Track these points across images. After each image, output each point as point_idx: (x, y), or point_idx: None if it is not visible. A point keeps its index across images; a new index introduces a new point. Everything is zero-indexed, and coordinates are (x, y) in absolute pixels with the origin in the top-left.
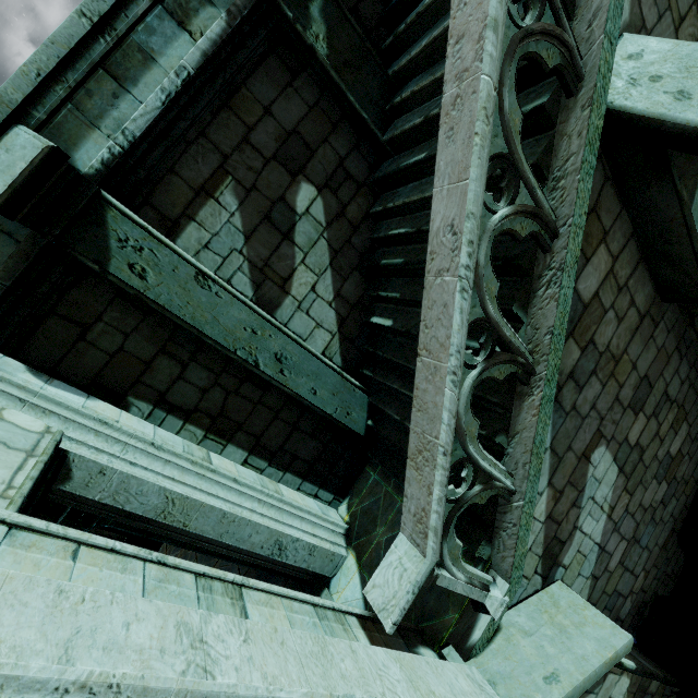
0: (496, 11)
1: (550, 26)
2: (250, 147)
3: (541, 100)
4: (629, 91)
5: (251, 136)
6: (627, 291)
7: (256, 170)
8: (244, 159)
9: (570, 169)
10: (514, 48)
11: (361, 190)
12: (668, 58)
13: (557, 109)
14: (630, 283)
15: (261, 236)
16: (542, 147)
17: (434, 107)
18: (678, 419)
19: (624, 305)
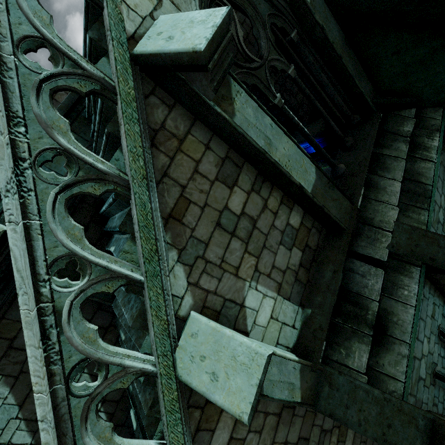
0: (45, 438)
1: (114, 378)
2: (14, 350)
3: (142, 378)
4: (190, 367)
5: (14, 343)
6: (259, 413)
7: (22, 361)
8: (11, 359)
9: (165, 423)
10: (84, 414)
11: (108, 330)
12: (209, 340)
13: (154, 378)
14: (260, 406)
15: (32, 398)
16: (150, 403)
17: (121, 314)
18: (342, 432)
19: (260, 421)
